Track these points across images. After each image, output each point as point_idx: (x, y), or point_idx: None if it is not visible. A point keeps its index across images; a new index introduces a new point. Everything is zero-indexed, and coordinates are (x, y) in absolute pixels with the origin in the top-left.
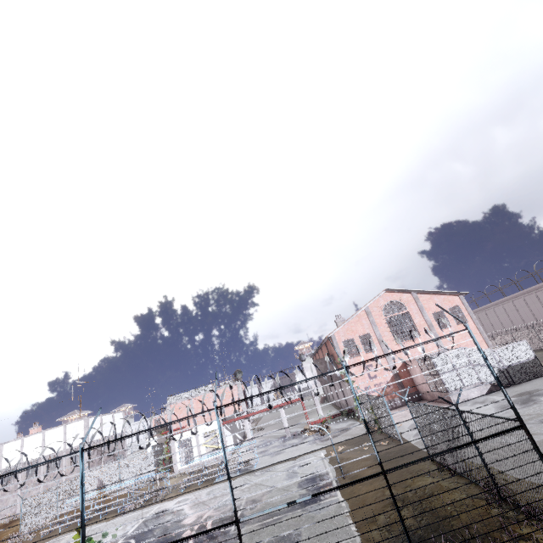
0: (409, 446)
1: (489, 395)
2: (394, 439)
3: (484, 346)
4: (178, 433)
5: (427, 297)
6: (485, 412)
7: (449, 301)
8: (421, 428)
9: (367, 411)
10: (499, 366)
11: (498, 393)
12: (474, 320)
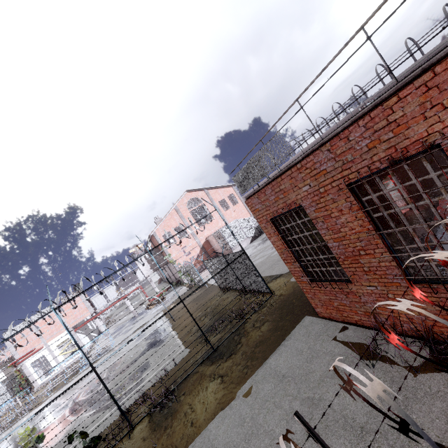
0: (211, 287)
1: (251, 243)
2: (203, 286)
3: (248, 216)
4: (28, 357)
5: (214, 191)
6: (248, 253)
7: (227, 191)
8: (212, 274)
9: (186, 276)
10: (255, 226)
11: (255, 241)
12: (242, 201)
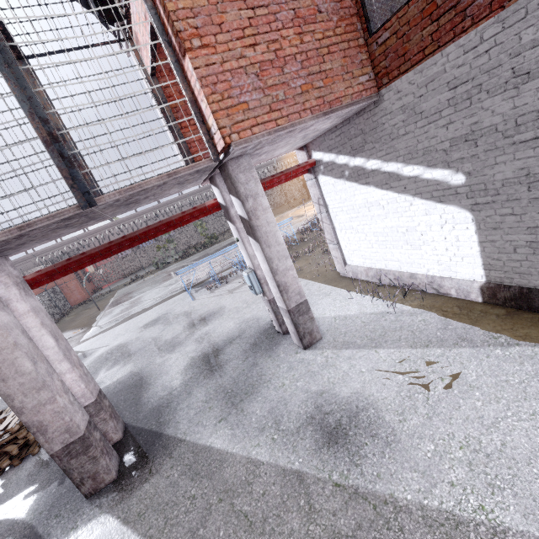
0: None
1: None
2: None
3: None
4: None
5: None
6: None
7: None
8: None
9: None
10: None
11: None
12: None
